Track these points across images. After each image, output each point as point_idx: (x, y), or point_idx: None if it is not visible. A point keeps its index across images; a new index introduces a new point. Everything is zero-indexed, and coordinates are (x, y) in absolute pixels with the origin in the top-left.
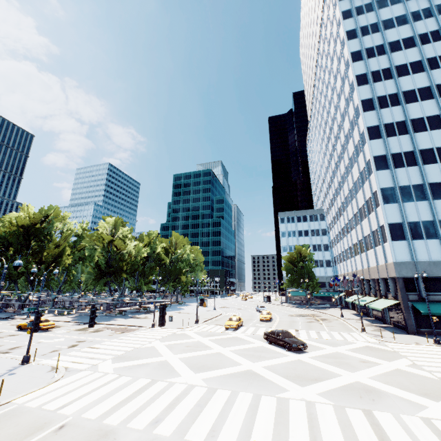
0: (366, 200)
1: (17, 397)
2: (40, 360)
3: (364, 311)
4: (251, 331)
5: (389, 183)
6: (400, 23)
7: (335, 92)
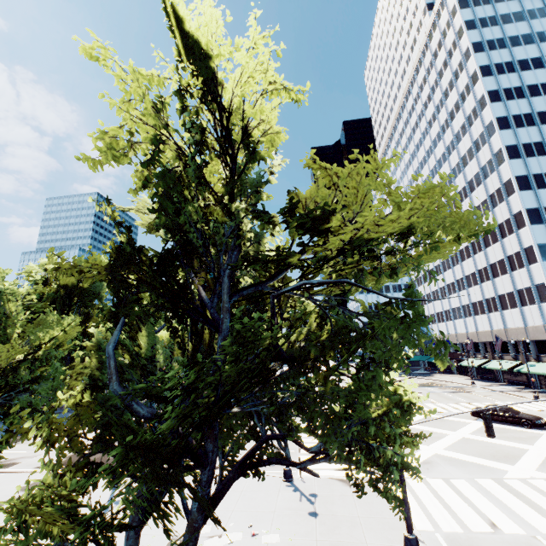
0: (507, 255)
1: (413, 524)
2: (292, 473)
3: (486, 375)
4: (428, 409)
5: (545, 239)
6: (536, 66)
7: (451, 132)
